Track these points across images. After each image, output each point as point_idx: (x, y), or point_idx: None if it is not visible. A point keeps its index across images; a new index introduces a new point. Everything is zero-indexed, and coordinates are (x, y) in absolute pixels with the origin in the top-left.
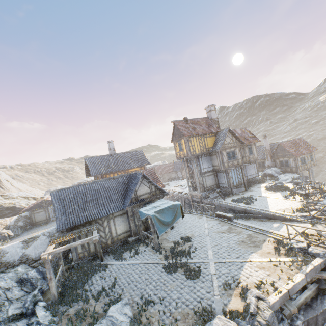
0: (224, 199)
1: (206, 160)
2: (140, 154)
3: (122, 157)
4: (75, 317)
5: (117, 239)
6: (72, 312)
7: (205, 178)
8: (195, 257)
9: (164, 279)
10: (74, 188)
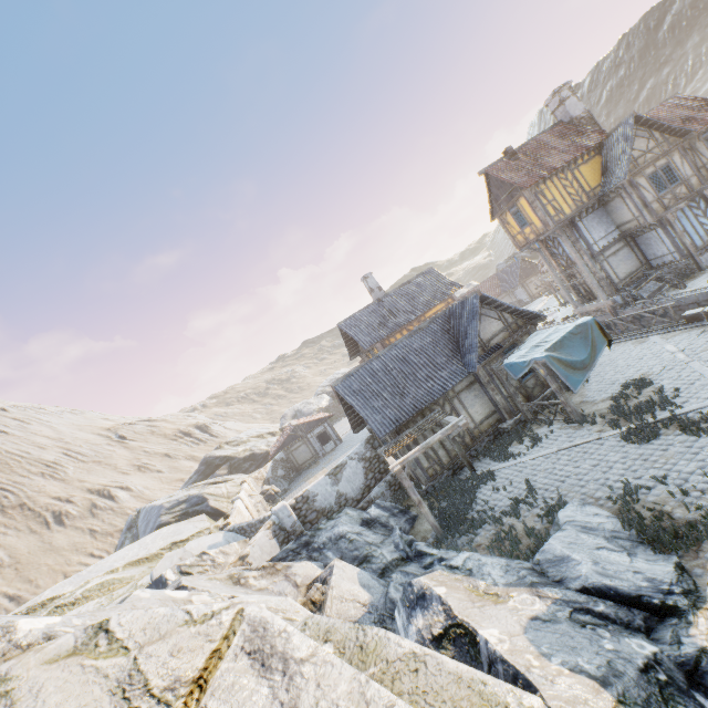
0: (683, 286)
1: (594, 221)
2: (432, 276)
3: (401, 297)
4: (495, 544)
5: (479, 431)
6: (483, 541)
7: (607, 263)
8: (687, 403)
9: (639, 454)
10: (364, 368)
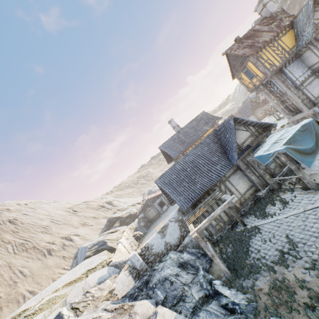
0: None
1: (294, 67)
2: (204, 115)
3: (189, 128)
4: (273, 291)
5: (244, 199)
6: (262, 286)
7: (306, 89)
8: None
9: None
10: (171, 169)
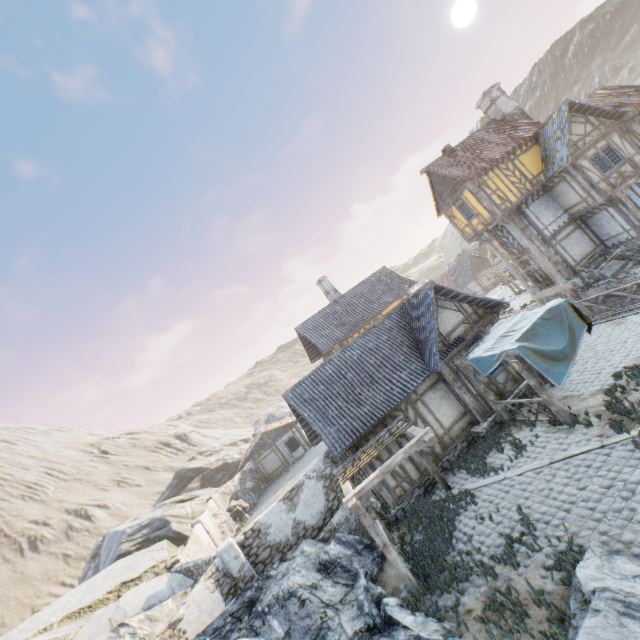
0: None
1: (541, 206)
2: (386, 274)
3: (356, 297)
4: (491, 613)
5: (449, 438)
6: (473, 604)
7: (560, 246)
8: None
9: None
10: (316, 373)
